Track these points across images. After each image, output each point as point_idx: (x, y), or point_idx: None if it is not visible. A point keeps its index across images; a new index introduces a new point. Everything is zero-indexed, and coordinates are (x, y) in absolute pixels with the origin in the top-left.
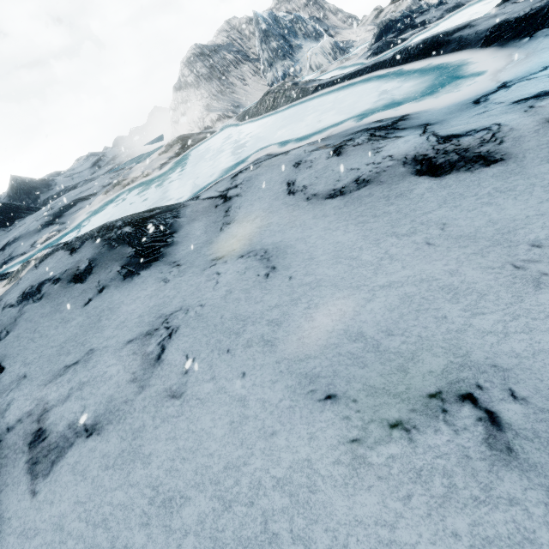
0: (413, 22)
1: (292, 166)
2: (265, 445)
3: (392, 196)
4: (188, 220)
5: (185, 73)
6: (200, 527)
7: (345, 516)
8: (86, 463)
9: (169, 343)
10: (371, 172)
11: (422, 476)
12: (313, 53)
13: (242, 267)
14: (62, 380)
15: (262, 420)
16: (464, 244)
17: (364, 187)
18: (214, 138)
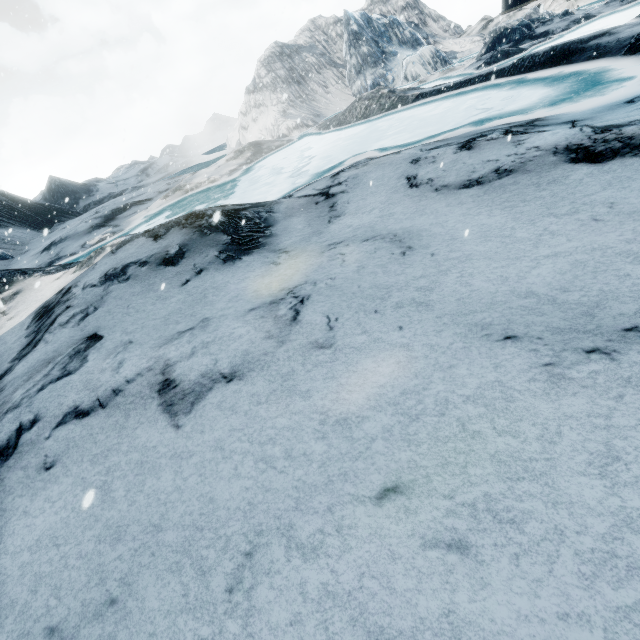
0: (532, 32)
1: (408, 163)
2: (444, 375)
3: (543, 183)
4: (283, 215)
5: (262, 73)
6: (387, 434)
7: (552, 414)
8: (233, 401)
9: (303, 308)
10: (513, 163)
11: (632, 382)
12: (410, 62)
13: (370, 248)
14: (179, 342)
15: (435, 358)
16: (639, 217)
17: (507, 176)
18: (292, 147)
